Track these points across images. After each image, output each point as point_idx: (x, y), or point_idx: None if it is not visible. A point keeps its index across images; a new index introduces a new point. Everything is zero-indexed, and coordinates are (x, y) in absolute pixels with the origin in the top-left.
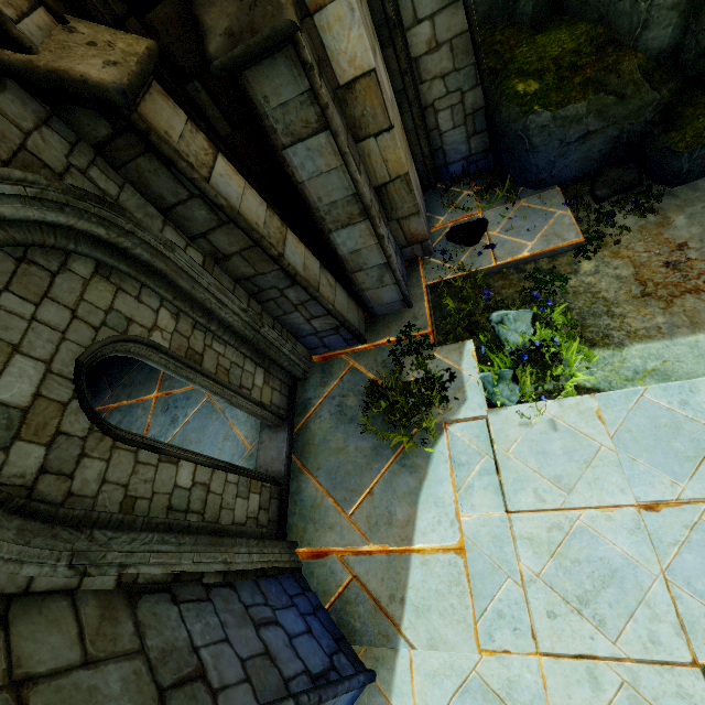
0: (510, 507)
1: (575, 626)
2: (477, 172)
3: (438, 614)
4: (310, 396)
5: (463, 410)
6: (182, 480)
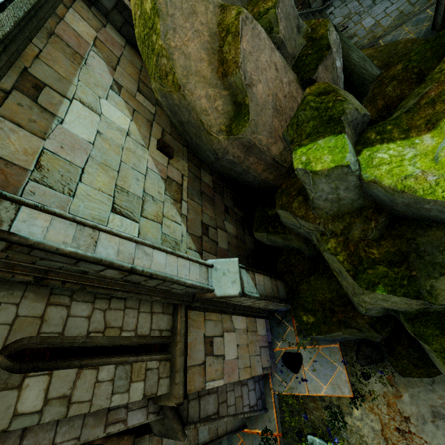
0: None
1: None
2: None
3: None
4: None
5: None
6: None
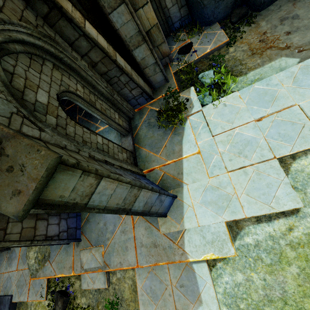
0: (213, 134)
1: (238, 160)
2: (185, 25)
3: (194, 172)
4: (136, 123)
5: (193, 110)
6: (99, 141)
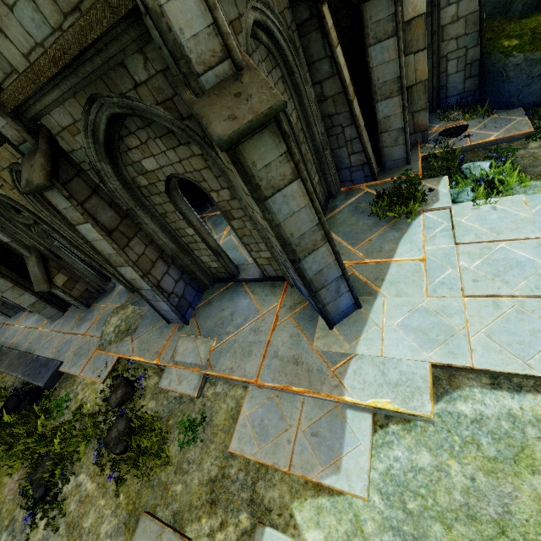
0: (458, 241)
1: (489, 284)
2: (466, 103)
3: (404, 283)
4: (337, 204)
5: (435, 204)
6: None
